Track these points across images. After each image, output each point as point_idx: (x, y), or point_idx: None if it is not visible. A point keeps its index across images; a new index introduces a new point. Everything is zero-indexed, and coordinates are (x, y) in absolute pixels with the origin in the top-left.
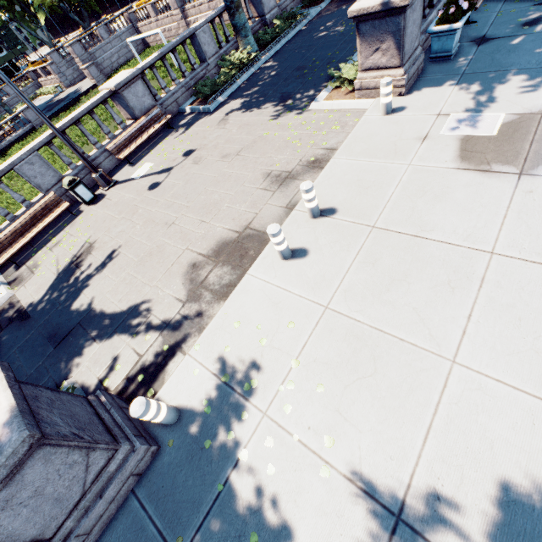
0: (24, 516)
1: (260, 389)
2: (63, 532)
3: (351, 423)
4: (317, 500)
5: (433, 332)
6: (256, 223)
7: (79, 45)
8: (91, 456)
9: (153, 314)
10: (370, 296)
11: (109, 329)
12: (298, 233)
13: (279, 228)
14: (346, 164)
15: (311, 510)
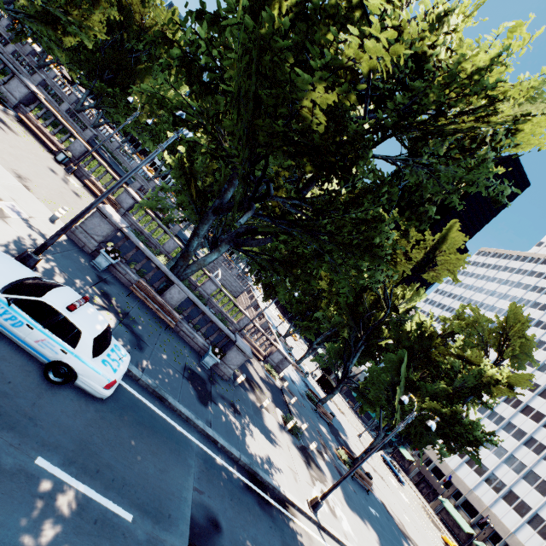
0: None
1: None
2: None
3: None
4: None
5: None
6: None
7: (223, 258)
8: None
9: None
10: None
11: None
12: None
13: None
14: (13, 181)
15: None
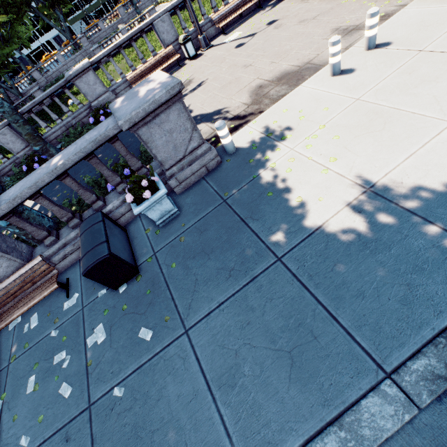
0: (163, 141)
1: (292, 139)
2: (171, 172)
3: (353, 152)
4: (315, 182)
5: (444, 108)
6: (315, 60)
7: None
8: (193, 134)
9: (226, 112)
10: (397, 92)
11: (197, 119)
12: (350, 60)
13: (339, 37)
14: (415, 12)
15: (309, 185)
